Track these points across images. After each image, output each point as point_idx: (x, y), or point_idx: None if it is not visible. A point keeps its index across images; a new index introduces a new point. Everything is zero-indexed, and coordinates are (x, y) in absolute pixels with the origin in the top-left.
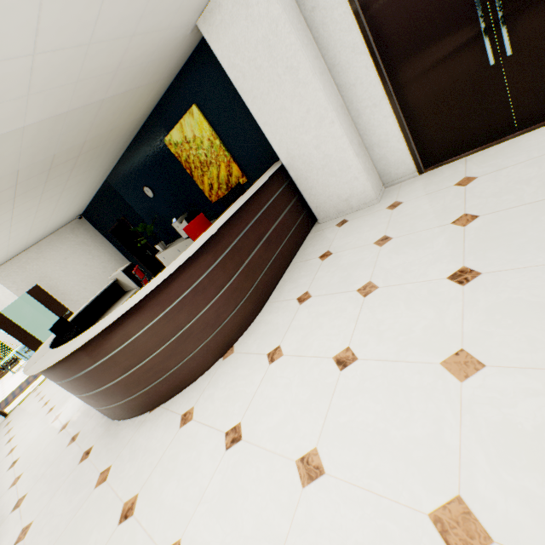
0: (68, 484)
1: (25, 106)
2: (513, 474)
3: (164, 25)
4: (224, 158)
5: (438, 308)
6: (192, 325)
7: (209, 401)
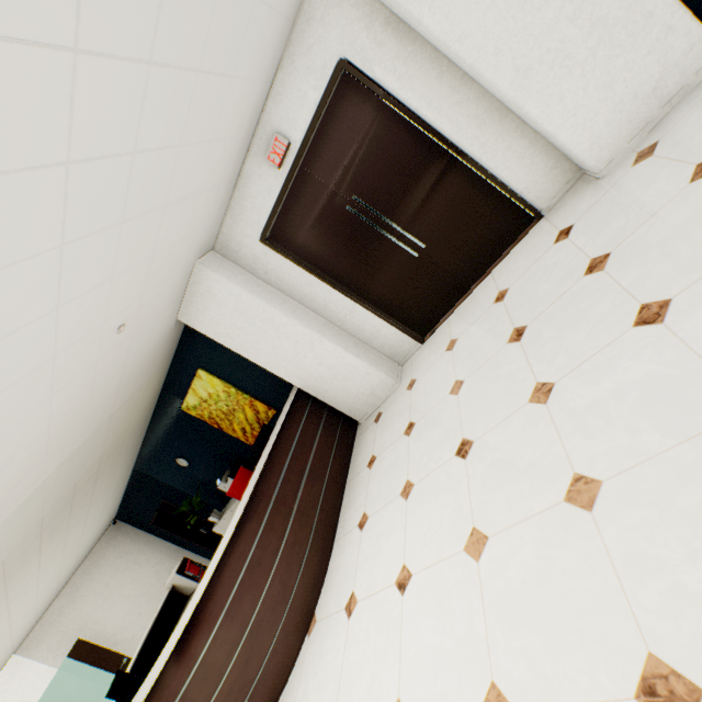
0: None
1: (45, 465)
2: (517, 637)
3: (150, 339)
4: (245, 401)
5: (454, 490)
6: (260, 610)
7: (305, 700)
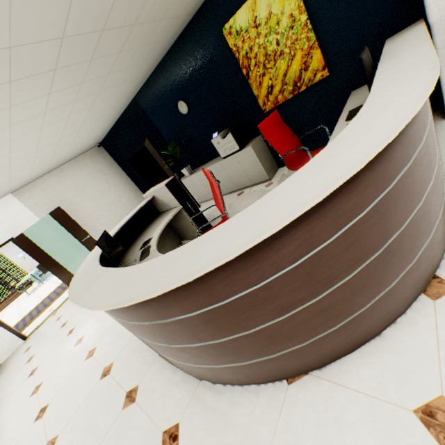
0: None
1: None
2: None
3: None
4: (304, 43)
5: None
6: (403, 232)
7: None
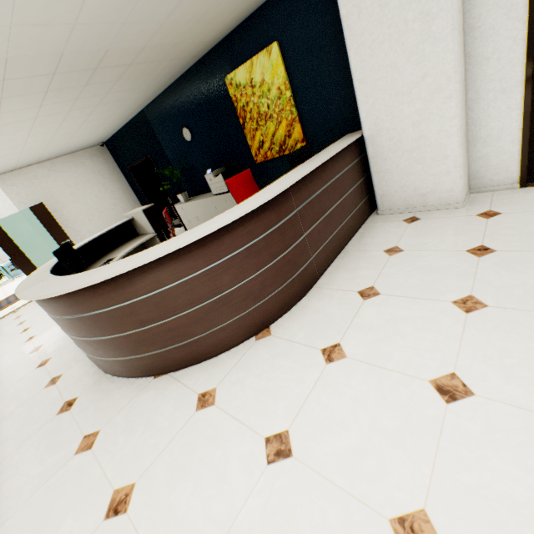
0: (41, 436)
1: None
2: None
3: None
4: (288, 115)
5: None
6: (234, 291)
7: (239, 387)
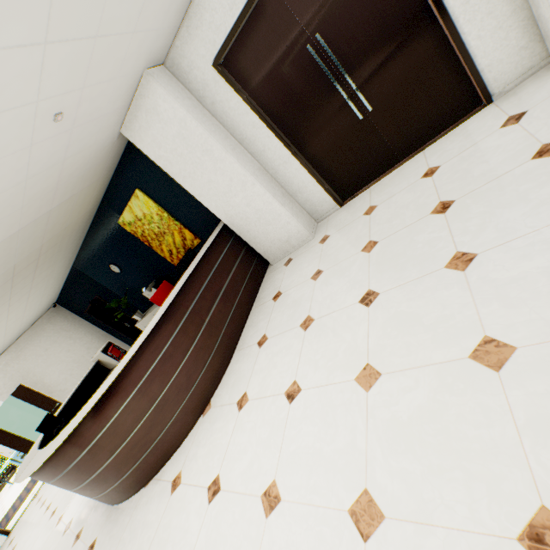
0: None
1: None
2: (397, 459)
3: (91, 144)
4: (175, 227)
5: (353, 330)
6: (167, 393)
7: (194, 461)
